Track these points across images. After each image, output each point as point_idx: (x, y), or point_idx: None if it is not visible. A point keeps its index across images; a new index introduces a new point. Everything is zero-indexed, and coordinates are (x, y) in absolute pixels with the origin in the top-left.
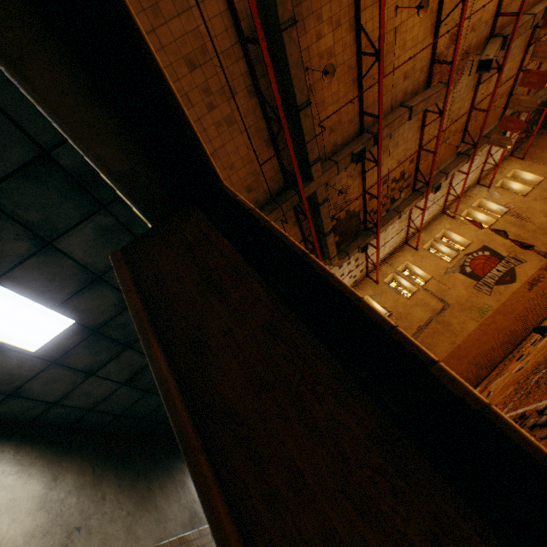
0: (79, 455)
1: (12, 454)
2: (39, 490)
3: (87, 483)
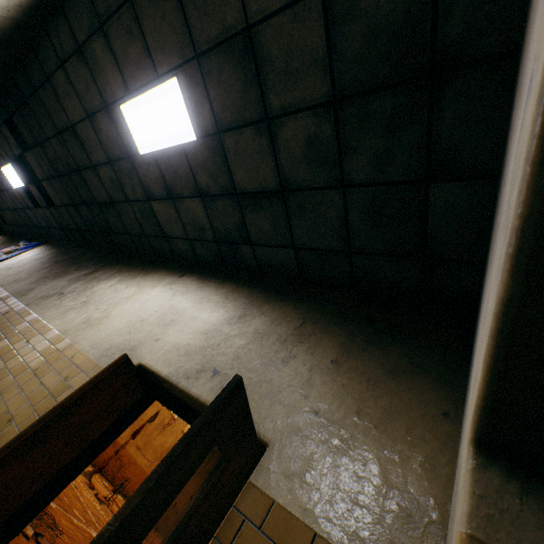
0: None
1: (4, 15)
2: None
3: None
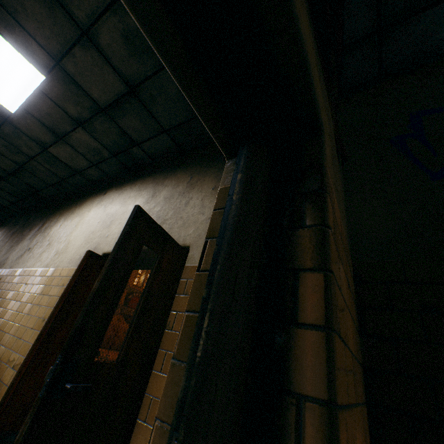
0: None
1: None
2: None
3: None
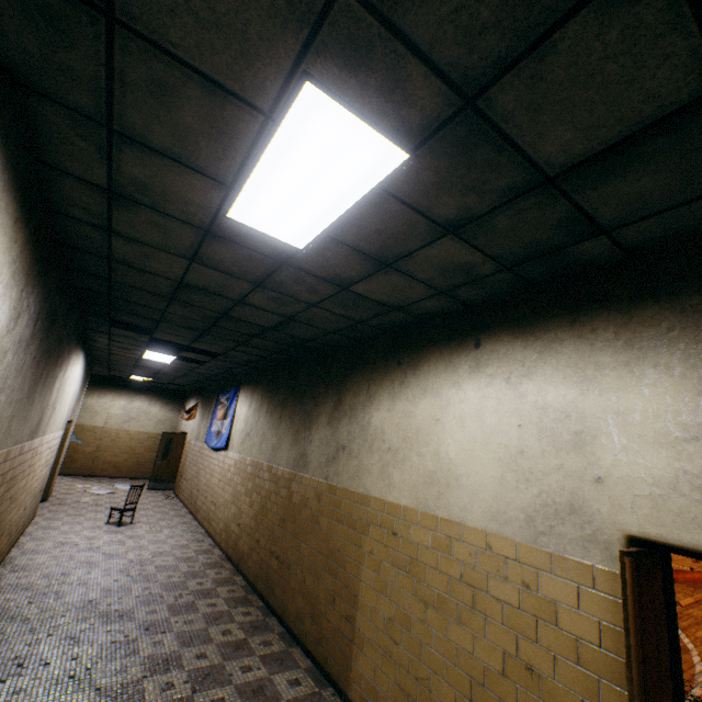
0: (42, 293)
1: (18, 252)
2: (4, 327)
3: (26, 340)
